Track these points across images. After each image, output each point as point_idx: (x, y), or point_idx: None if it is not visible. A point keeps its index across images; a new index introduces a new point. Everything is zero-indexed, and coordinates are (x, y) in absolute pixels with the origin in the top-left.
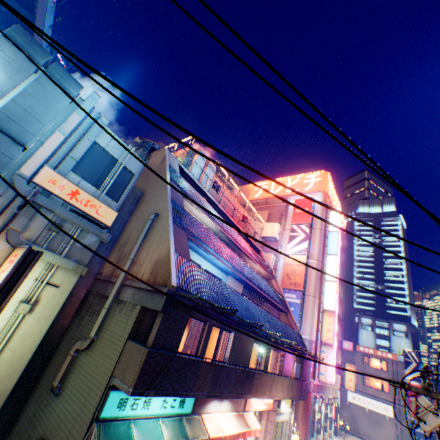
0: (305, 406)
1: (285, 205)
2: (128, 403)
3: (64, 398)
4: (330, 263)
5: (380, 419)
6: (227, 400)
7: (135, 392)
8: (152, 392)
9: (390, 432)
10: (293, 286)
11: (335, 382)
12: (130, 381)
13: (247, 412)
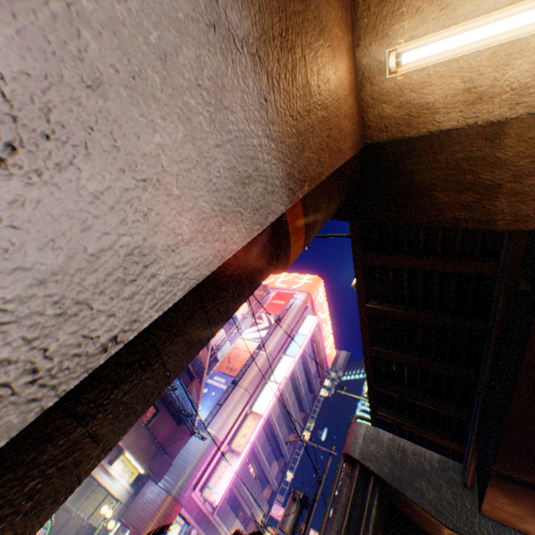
0: (163, 520)
1: (264, 291)
2: None
3: None
4: (283, 364)
5: None
6: None
7: None
8: None
9: None
10: (228, 370)
11: None
12: None
13: None
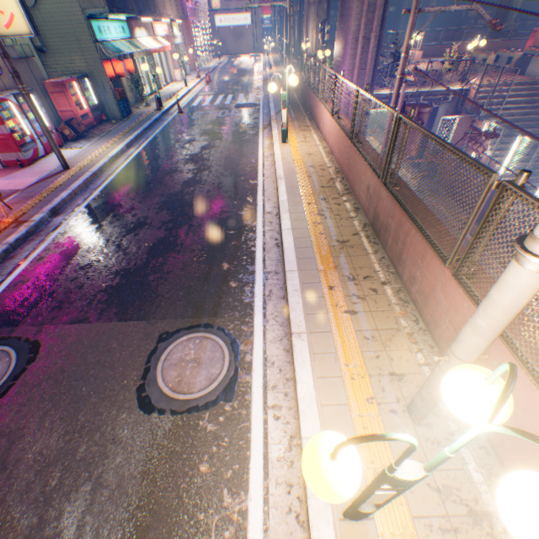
0: (189, 34)
1: None
2: (103, 32)
3: (57, 51)
4: None
5: (243, 33)
6: (144, 29)
7: (110, 12)
8: (117, 12)
9: (250, 41)
10: None
11: (204, 7)
12: (102, 6)
13: (158, 39)
